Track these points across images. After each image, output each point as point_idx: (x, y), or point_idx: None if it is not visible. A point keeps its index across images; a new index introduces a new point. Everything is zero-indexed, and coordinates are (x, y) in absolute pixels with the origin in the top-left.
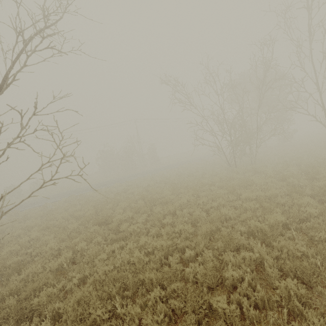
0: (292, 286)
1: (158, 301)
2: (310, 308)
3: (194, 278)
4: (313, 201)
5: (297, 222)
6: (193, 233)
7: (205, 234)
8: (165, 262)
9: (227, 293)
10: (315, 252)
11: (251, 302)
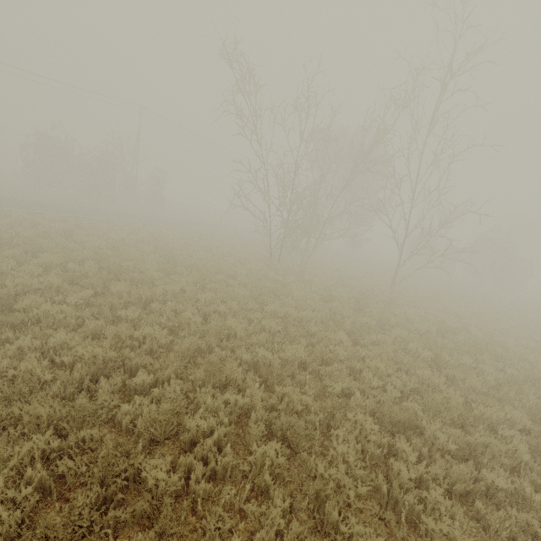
0: (272, 452)
1: (35, 460)
2: (283, 482)
3: (132, 423)
4: (347, 339)
5: (318, 362)
6: (166, 346)
7: (185, 352)
8: (89, 386)
9: (179, 452)
10: (320, 407)
11: (207, 470)
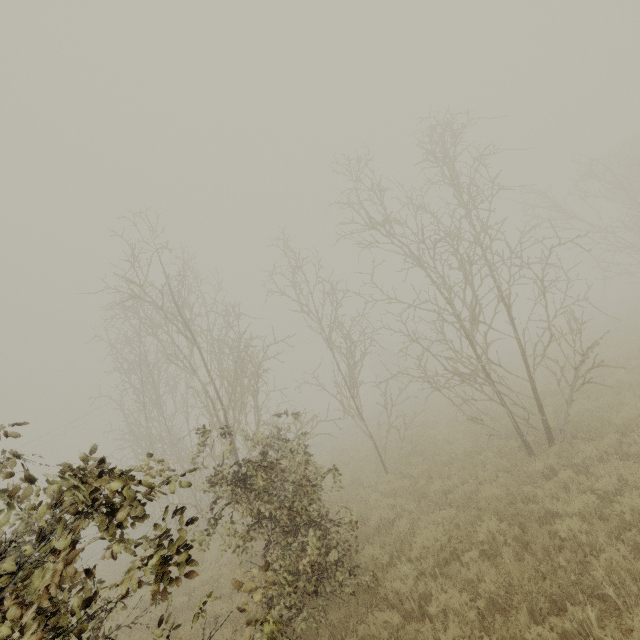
0: None
1: None
2: None
3: None
4: None
5: None
6: None
7: None
8: None
9: None
10: None
11: None
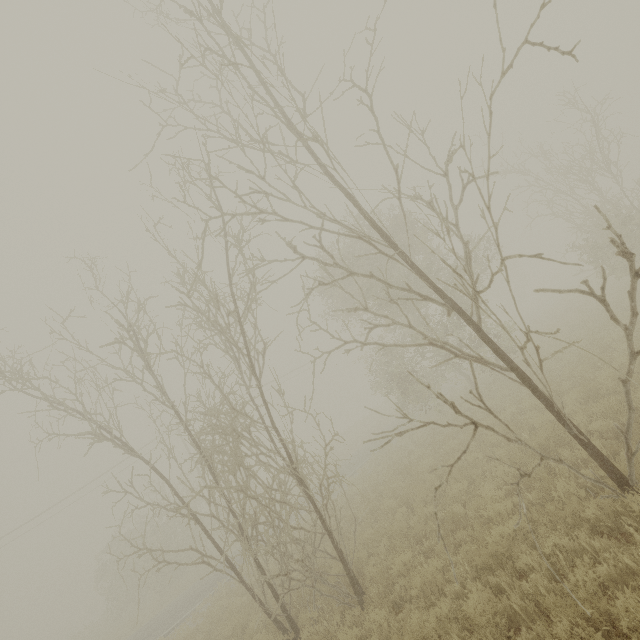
0: None
1: None
2: None
3: None
4: None
5: None
6: None
7: None
8: None
9: None
10: None
11: None
